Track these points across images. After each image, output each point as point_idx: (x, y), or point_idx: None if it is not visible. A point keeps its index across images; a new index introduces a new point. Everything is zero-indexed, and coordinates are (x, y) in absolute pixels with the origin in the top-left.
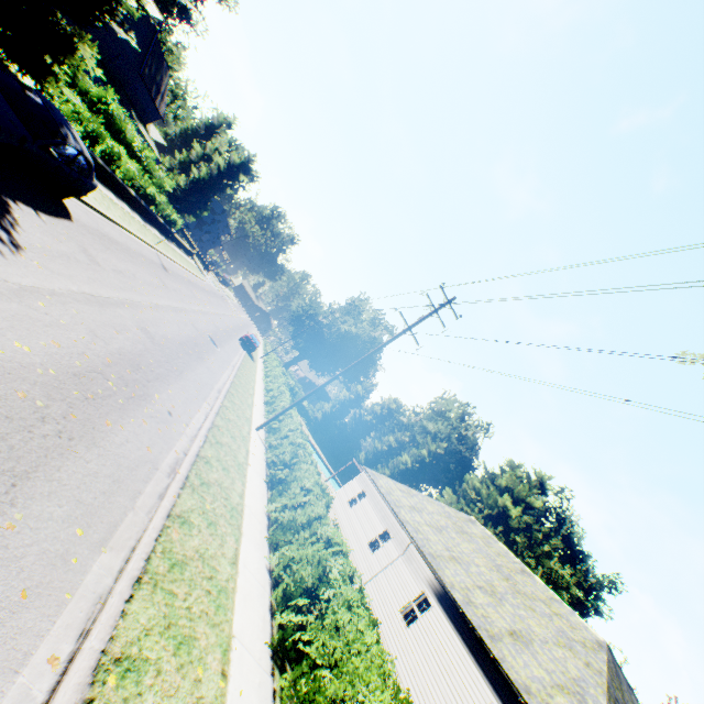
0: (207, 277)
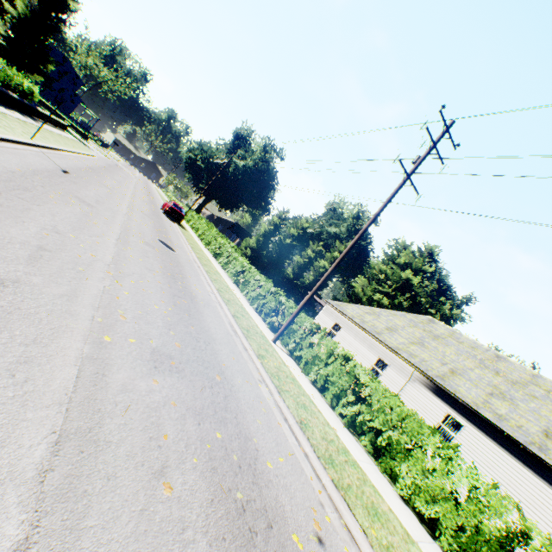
0: (92, 149)
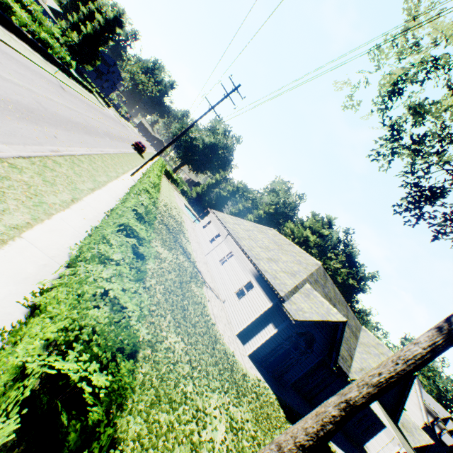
0: (107, 109)
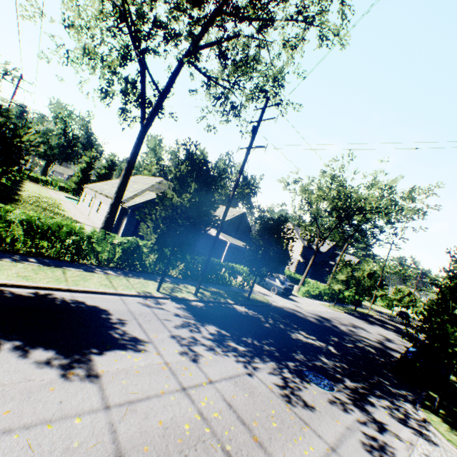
0: None
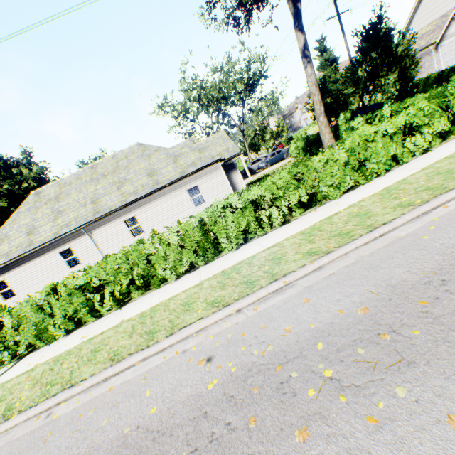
0: None
